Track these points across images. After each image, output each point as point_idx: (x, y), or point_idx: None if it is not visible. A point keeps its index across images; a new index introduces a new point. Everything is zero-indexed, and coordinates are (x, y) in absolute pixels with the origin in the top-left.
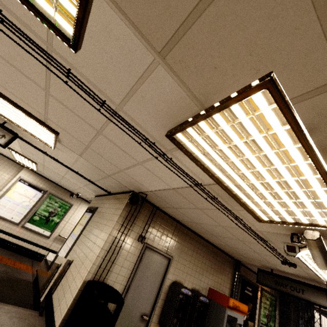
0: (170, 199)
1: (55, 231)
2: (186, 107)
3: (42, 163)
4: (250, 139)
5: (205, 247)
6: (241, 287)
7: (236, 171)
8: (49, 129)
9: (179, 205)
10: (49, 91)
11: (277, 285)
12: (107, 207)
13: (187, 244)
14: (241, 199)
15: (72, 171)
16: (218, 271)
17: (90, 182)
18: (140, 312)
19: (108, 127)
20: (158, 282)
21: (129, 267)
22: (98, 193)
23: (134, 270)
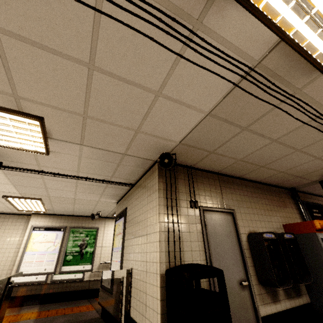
0: (206, 138)
1: (95, 261)
2: None
3: (45, 194)
4: None
5: (256, 188)
6: (308, 212)
7: None
8: (28, 116)
9: (218, 141)
10: None
11: None
12: (136, 198)
13: (238, 192)
14: (314, 49)
15: (81, 180)
16: (281, 205)
17: (106, 183)
18: (236, 281)
19: (100, 42)
20: (235, 241)
21: (198, 238)
22: (118, 196)
23: (204, 239)
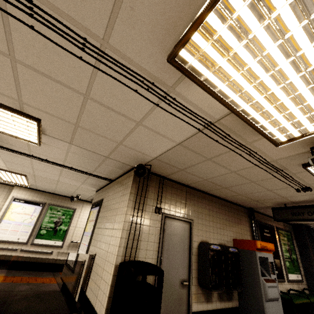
0: (177, 159)
1: (67, 239)
2: (189, 0)
3: (31, 172)
4: (274, 16)
5: (218, 203)
6: (259, 232)
7: (253, 81)
8: (28, 117)
9: (187, 163)
10: (14, 56)
11: (294, 216)
12: (112, 193)
13: (201, 205)
14: (257, 122)
15: (66, 168)
16: (236, 222)
17: (88, 175)
18: (178, 280)
19: (95, 84)
20: (186, 247)
21: (155, 240)
22: (98, 186)
23: (160, 241)
